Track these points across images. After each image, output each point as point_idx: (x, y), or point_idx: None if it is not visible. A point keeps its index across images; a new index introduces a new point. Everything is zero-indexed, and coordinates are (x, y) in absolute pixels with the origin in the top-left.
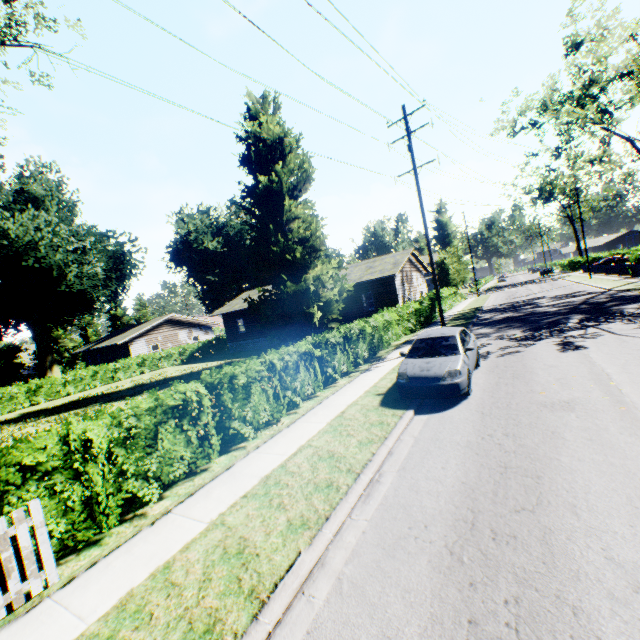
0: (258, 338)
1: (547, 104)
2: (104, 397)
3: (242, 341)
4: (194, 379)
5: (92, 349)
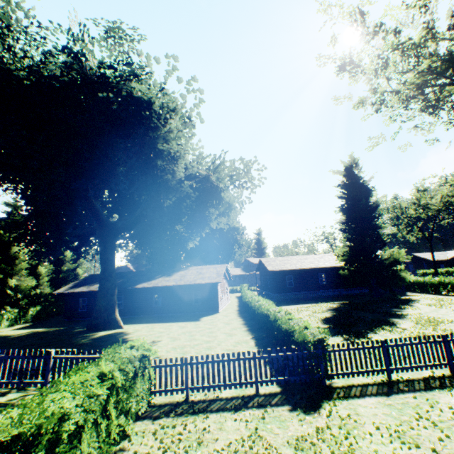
0: (305, 291)
1: (401, 205)
2: (358, 317)
3: (290, 292)
4: (390, 307)
5: (138, 287)
